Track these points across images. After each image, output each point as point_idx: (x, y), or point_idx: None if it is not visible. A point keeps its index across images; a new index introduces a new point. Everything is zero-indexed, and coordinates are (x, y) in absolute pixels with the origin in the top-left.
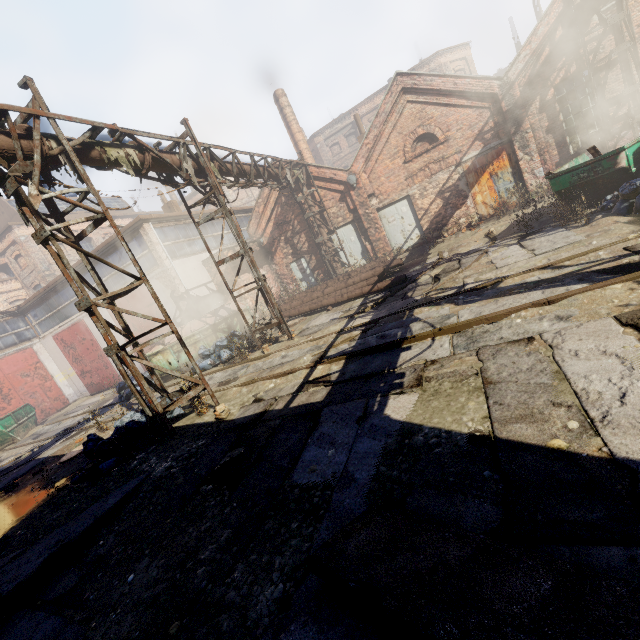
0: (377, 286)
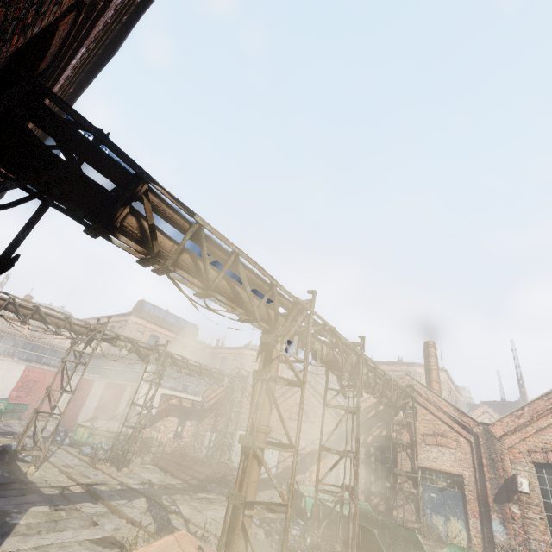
0: (191, 480)
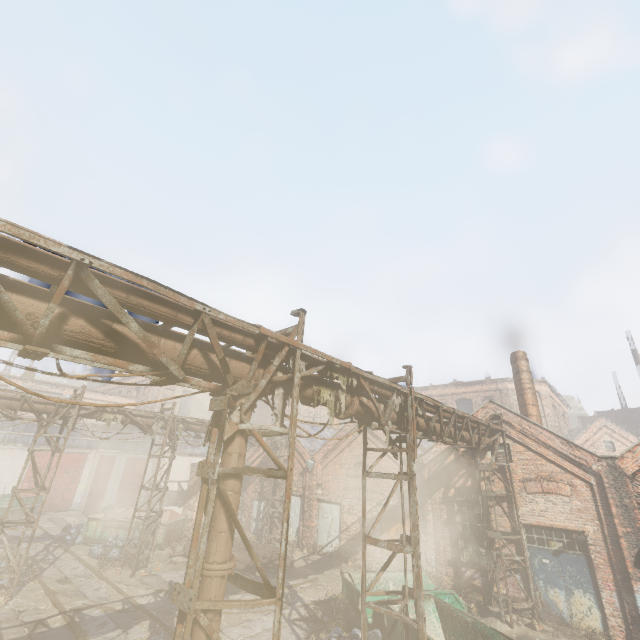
0: None
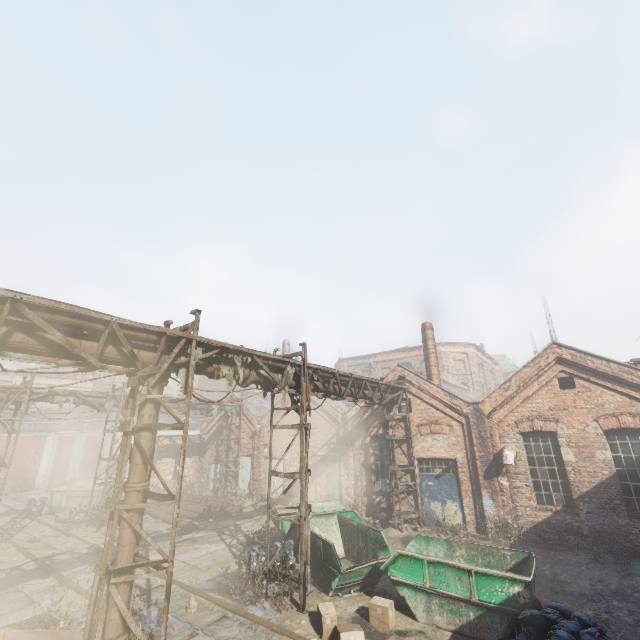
0: (181, 522)
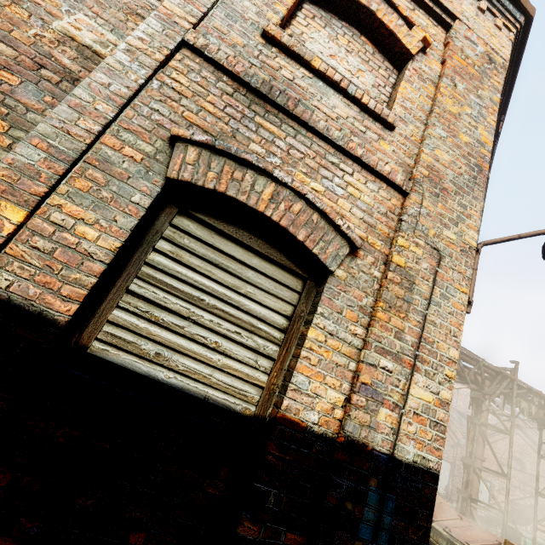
0: None
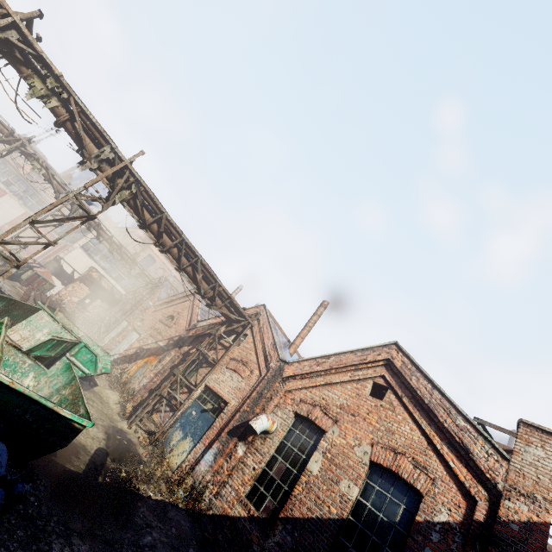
0: (22, 299)
